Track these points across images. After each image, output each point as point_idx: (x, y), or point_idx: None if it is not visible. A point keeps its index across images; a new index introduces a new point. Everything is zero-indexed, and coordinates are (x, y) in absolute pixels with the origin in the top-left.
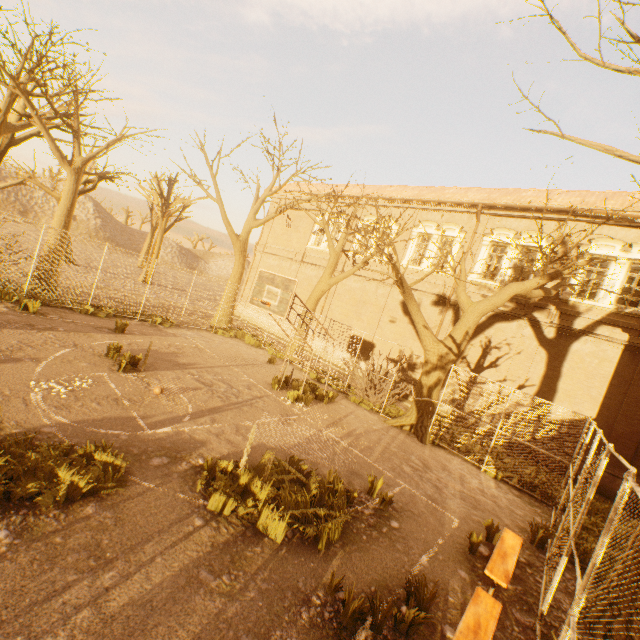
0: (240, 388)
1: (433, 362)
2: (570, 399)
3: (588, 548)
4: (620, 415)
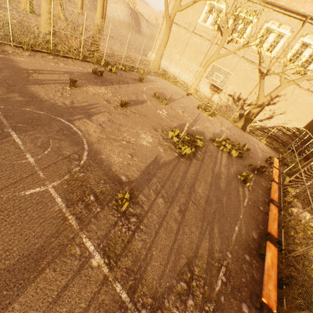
0: (192, 110)
1: (259, 105)
2: (297, 120)
3: (289, 163)
4: (312, 128)
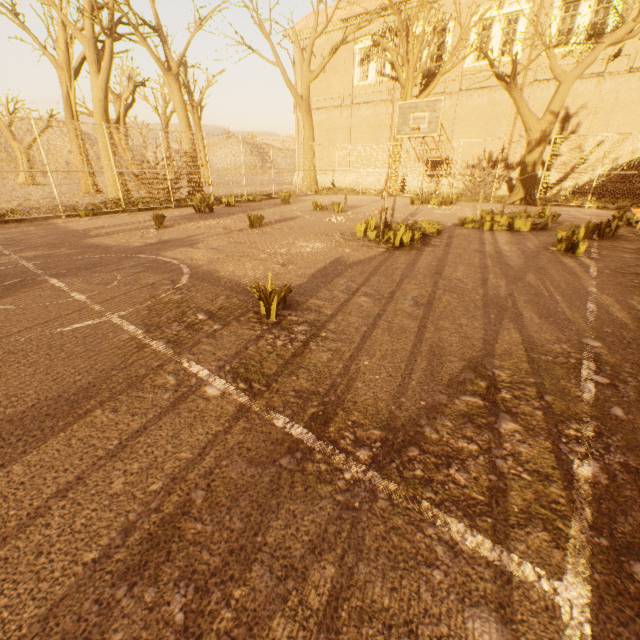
0: (400, 208)
1: (536, 140)
2: None
3: None
4: None
